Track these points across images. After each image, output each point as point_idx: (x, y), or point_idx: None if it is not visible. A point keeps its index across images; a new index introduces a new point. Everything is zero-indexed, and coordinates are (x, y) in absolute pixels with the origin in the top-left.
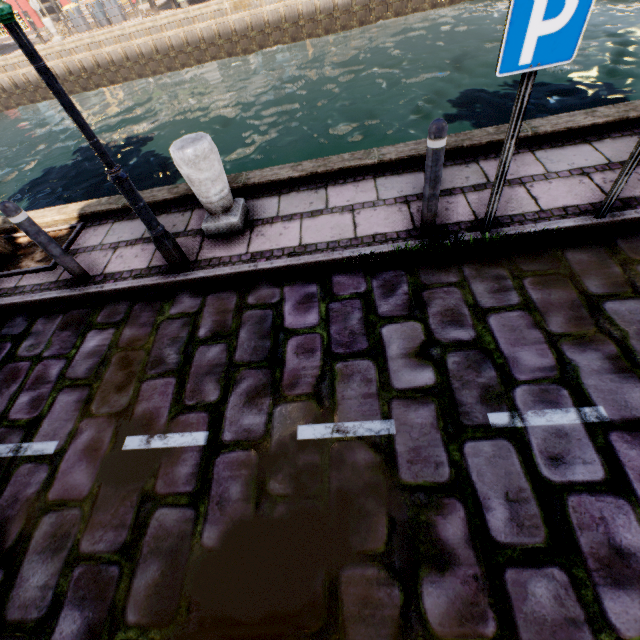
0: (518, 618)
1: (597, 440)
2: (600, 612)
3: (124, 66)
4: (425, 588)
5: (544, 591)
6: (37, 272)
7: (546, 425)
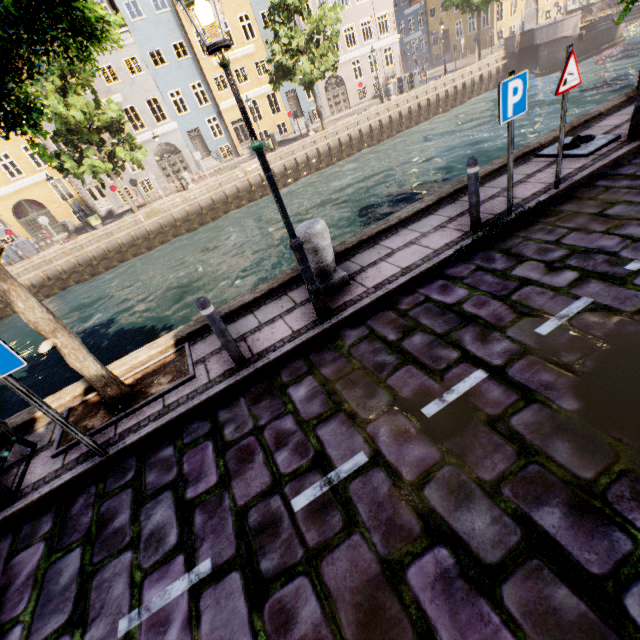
0: None
1: None
2: None
3: (46, 285)
4: None
5: None
6: (177, 387)
7: None
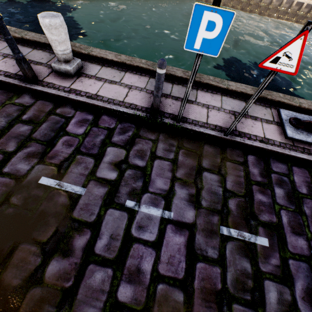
0: (82, 284)
1: (162, 225)
2: (115, 290)
3: None
4: (52, 262)
5: (100, 276)
6: None
7: (147, 212)
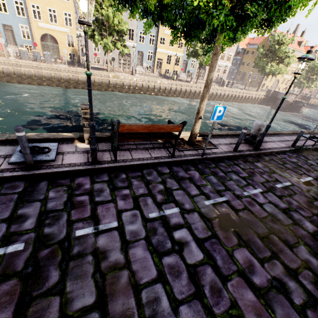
0: None
1: None
2: None
3: (51, 80)
4: None
5: None
6: (213, 149)
7: None
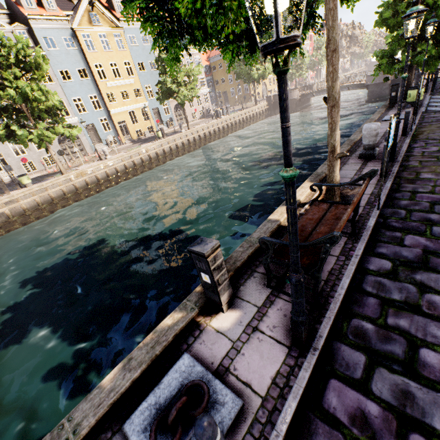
0: None
1: None
2: None
3: None
4: None
5: None
6: None
7: None
